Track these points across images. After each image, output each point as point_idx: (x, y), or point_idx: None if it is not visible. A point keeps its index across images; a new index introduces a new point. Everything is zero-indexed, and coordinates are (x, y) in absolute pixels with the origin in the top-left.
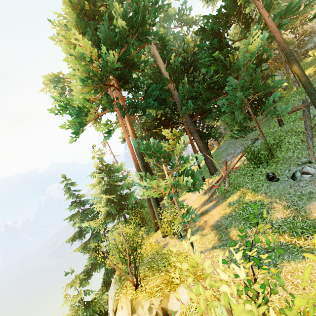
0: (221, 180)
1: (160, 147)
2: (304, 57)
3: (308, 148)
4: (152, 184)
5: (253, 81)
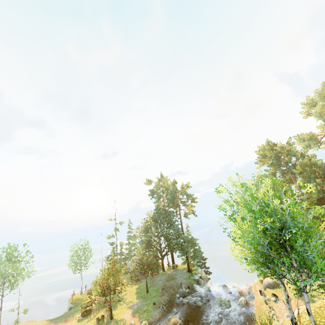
0: None
1: None
2: None
3: None
4: None
5: None
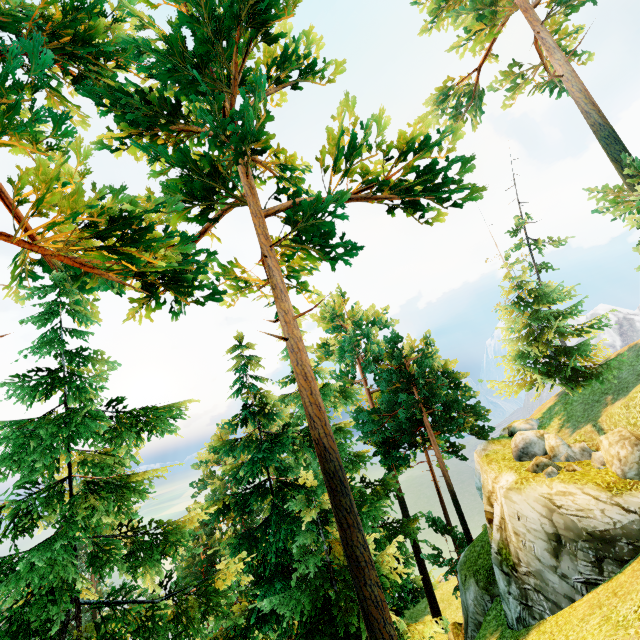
0: None
1: None
2: None
3: None
4: None
5: None
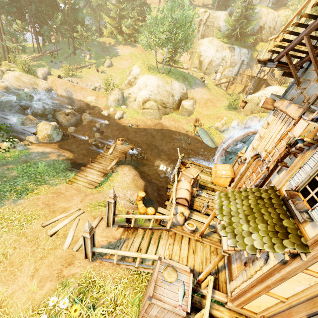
0: (39, 56)
1: (14, 34)
2: (104, 26)
3: (64, 59)
4: (10, 44)
5: (60, 28)
